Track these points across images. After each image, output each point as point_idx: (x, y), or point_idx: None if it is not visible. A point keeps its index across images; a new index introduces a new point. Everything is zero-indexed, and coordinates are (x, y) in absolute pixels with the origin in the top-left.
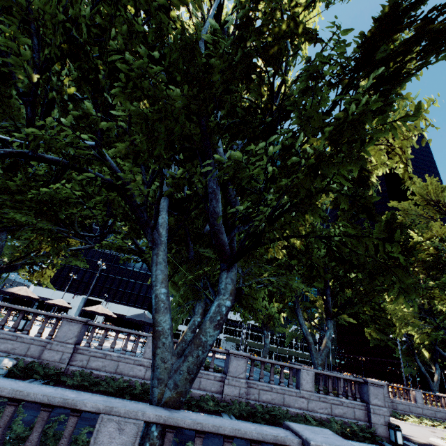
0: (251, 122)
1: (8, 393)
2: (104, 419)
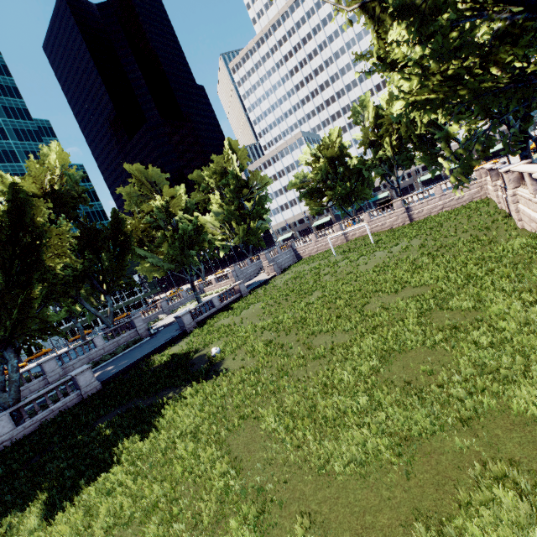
0: None
1: None
2: None
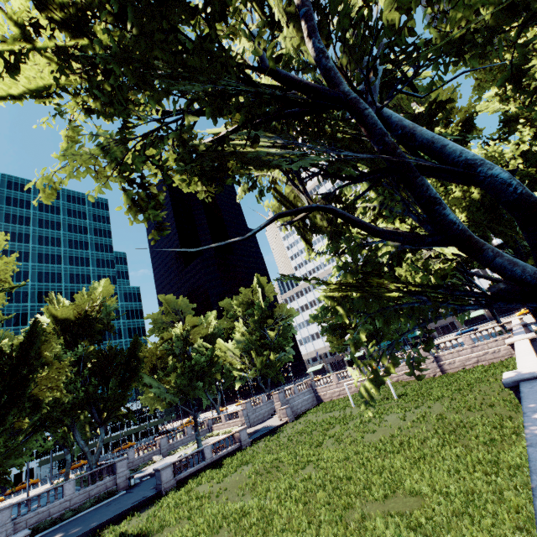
0: None
1: None
2: None
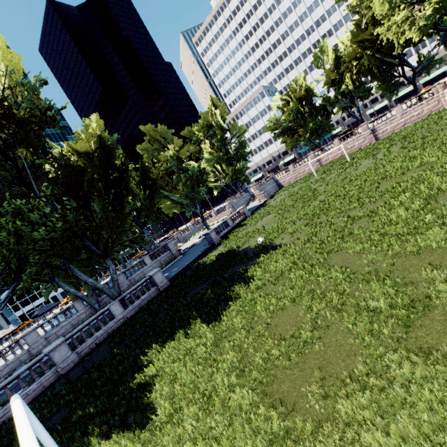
0: (93, 226)
1: (88, 323)
2: (111, 307)
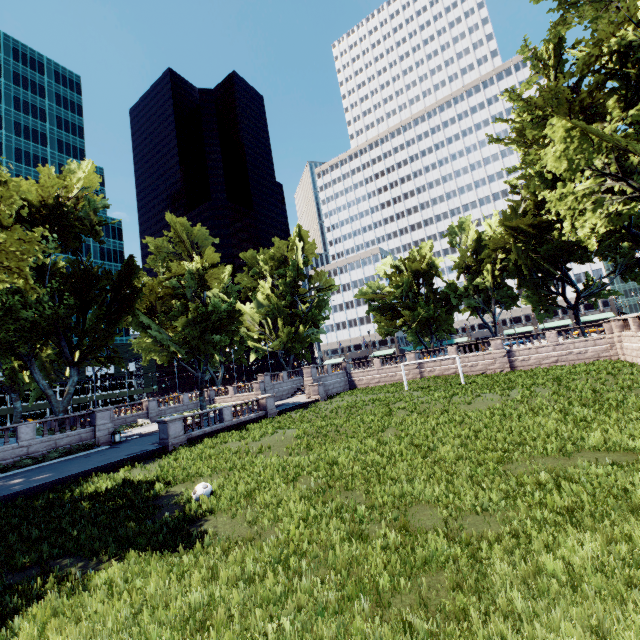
0: None
1: None
2: None
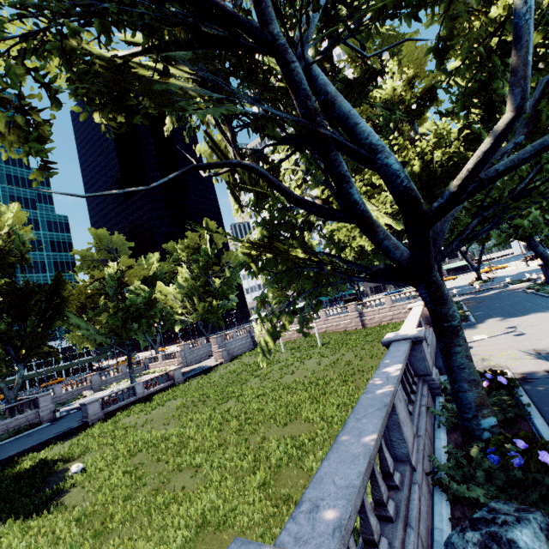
0: None
1: None
2: None
